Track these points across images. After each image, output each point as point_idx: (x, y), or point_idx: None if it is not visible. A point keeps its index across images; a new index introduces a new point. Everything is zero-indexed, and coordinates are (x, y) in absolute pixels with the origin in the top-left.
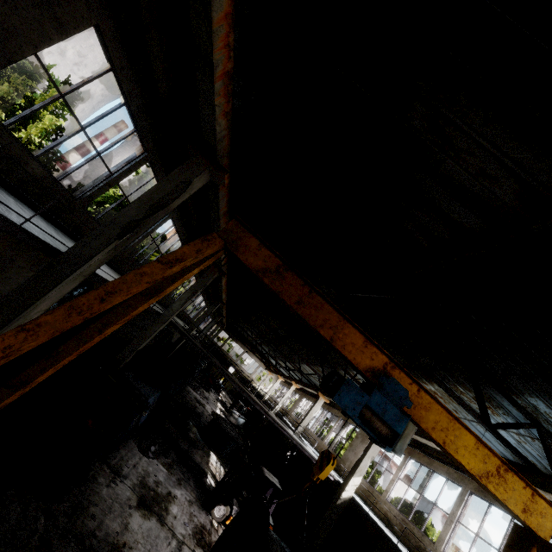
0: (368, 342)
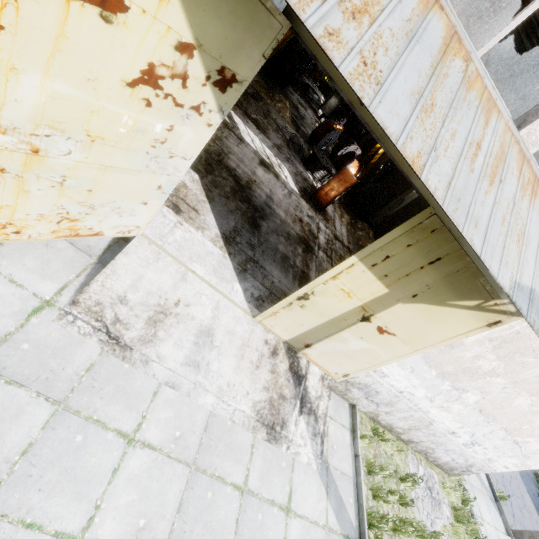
0: None
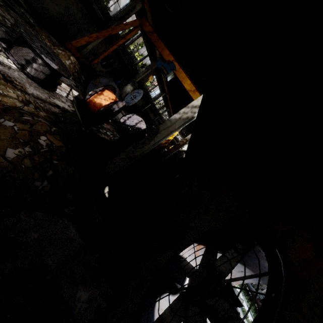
0: (170, 54)
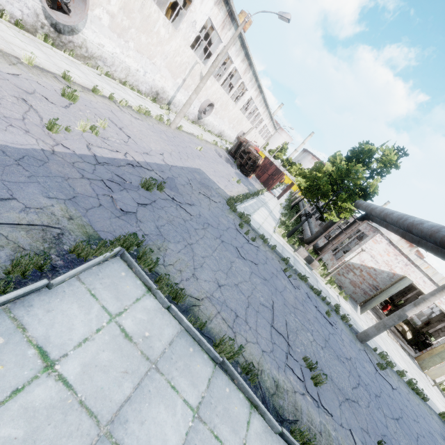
0: None
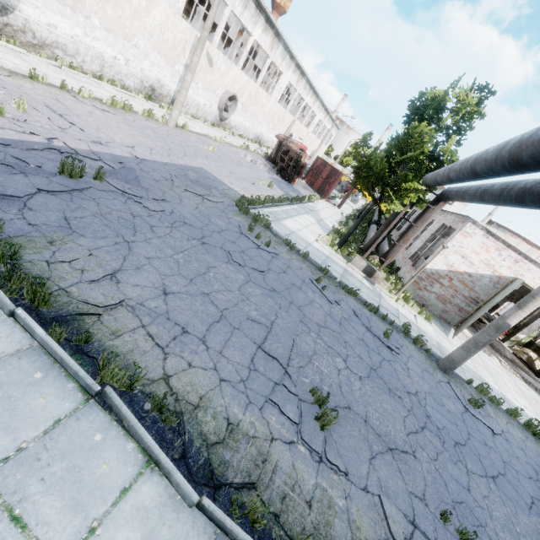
0: None
